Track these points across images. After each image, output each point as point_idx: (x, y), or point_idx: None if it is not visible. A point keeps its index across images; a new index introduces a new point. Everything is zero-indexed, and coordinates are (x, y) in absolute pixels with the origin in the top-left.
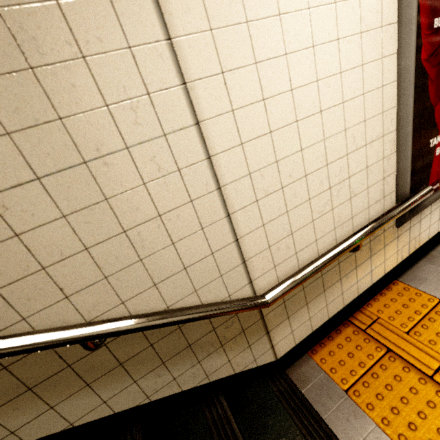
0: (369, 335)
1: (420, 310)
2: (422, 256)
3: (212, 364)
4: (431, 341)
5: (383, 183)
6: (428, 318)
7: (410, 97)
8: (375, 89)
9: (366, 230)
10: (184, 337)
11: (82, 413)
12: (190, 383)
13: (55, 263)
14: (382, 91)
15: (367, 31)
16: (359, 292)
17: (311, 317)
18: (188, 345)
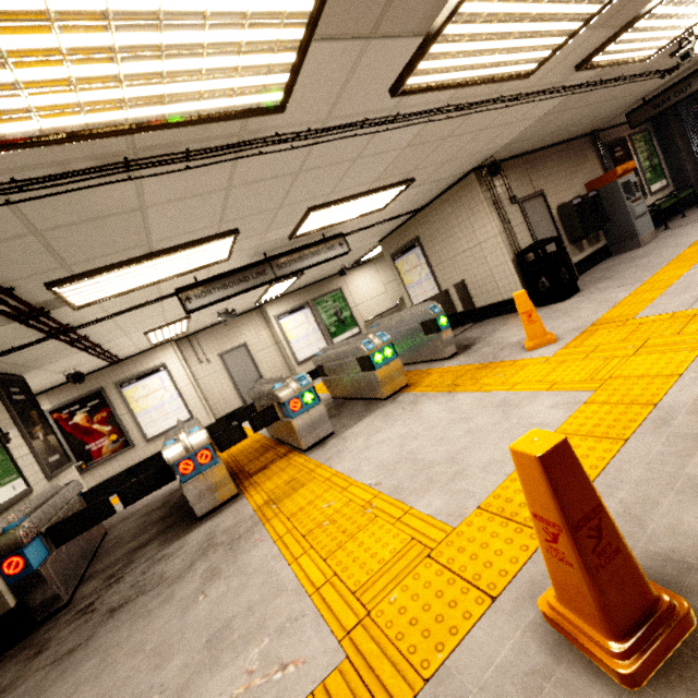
0: None
1: None
2: None
3: None
4: None
5: None
6: None
7: (63, 441)
8: None
9: None
10: None
11: None
12: None
13: None
14: None
15: None
16: None
17: None
18: None
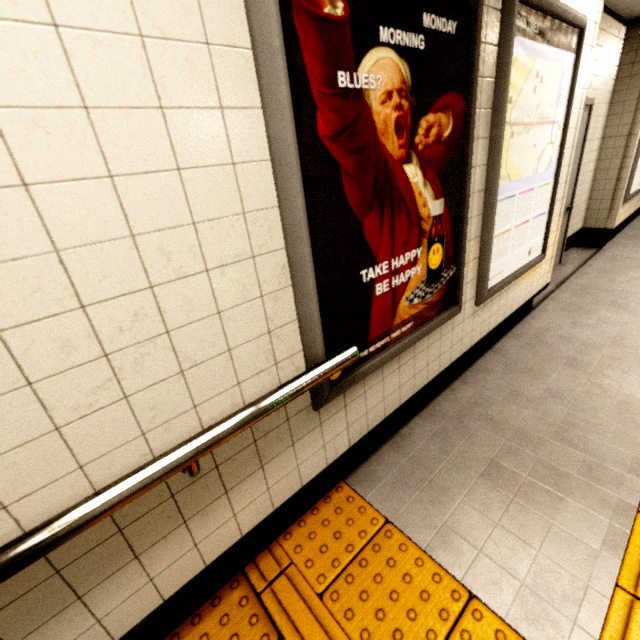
0: (262, 606)
1: (354, 542)
2: (388, 436)
3: None
4: (349, 611)
5: (271, 339)
6: (360, 560)
7: (297, 196)
8: (212, 164)
9: (201, 440)
10: None
11: None
12: None
13: None
14: (235, 173)
15: (163, 38)
16: (245, 530)
17: (102, 618)
18: None
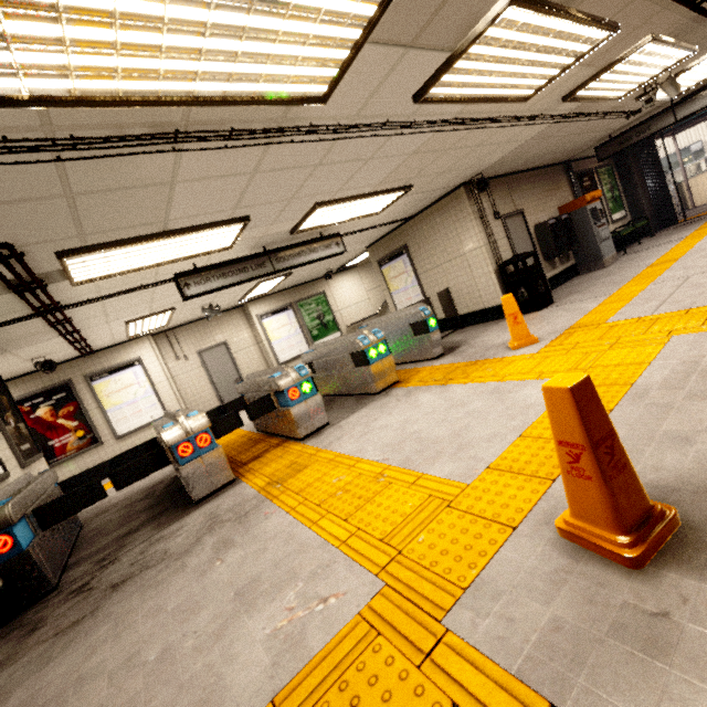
0: None
1: None
2: None
3: None
4: None
5: None
6: None
7: None
8: None
9: None
10: None
11: None
12: None
13: None
14: None
15: None
16: None
17: None
18: None
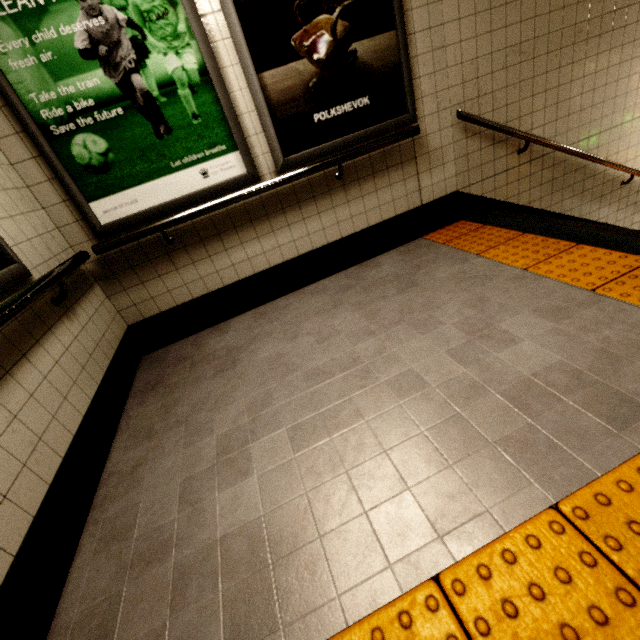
0: None
1: None
2: None
3: (635, 219)
4: None
5: None
6: None
7: None
8: None
9: None
10: (636, 197)
11: (601, 217)
12: (626, 225)
13: (629, 148)
14: None
15: None
16: None
17: None
18: (635, 203)
